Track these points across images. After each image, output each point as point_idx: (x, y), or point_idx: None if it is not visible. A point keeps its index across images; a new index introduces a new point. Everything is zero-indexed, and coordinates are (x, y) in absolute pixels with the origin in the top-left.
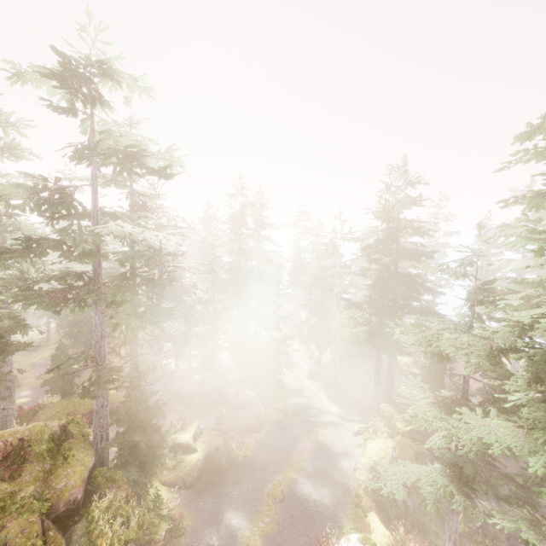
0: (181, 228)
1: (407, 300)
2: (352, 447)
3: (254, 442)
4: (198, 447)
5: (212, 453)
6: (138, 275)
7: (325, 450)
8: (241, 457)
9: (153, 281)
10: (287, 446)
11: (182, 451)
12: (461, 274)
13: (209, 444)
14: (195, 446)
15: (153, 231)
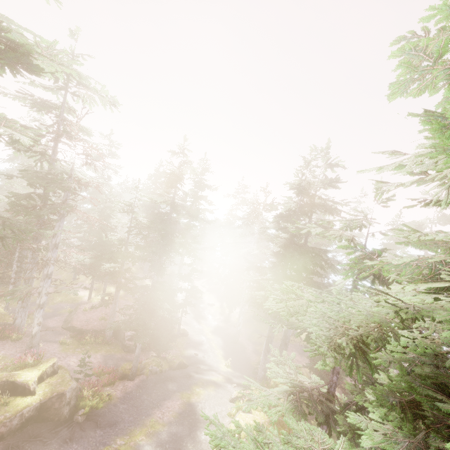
0: (90, 156)
1: (309, 273)
2: (223, 415)
3: (121, 391)
4: (40, 389)
5: (53, 399)
6: (45, 198)
7: (192, 414)
8: (92, 408)
9: (53, 204)
10: (154, 402)
11: (15, 392)
12: (346, 237)
13: (54, 388)
14: (35, 388)
15: (5, 127)
